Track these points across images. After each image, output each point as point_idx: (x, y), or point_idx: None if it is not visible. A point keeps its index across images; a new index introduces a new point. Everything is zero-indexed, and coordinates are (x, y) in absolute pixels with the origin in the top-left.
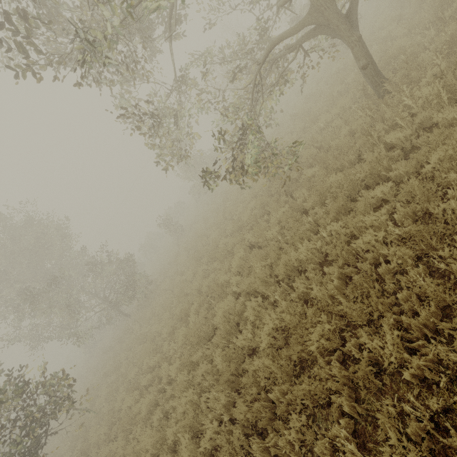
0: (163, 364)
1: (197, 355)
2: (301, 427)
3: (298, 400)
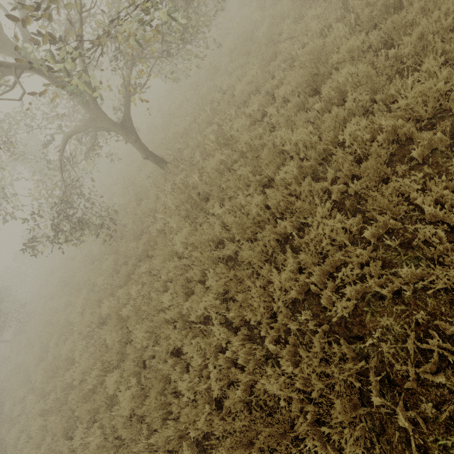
0: (28, 396)
1: (50, 387)
2: (84, 430)
3: (84, 416)
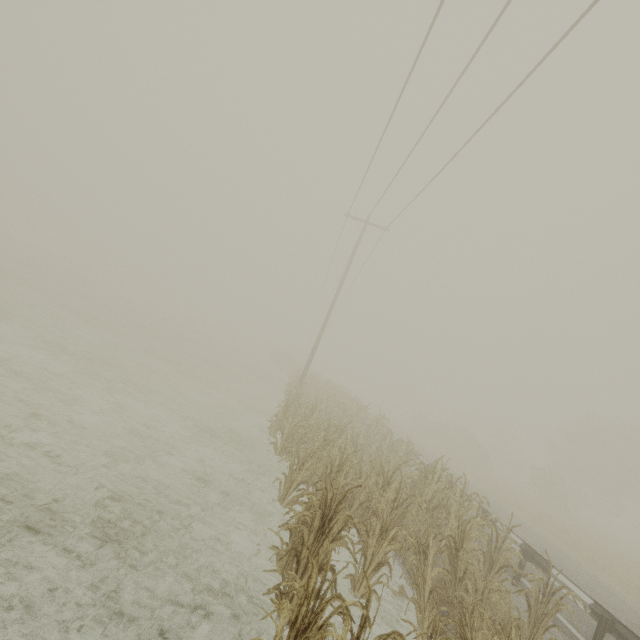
0: None
1: None
2: None
3: None
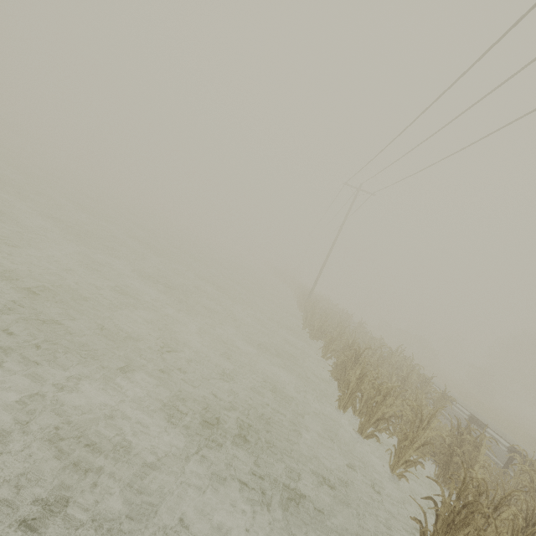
0: None
1: None
2: None
3: None
